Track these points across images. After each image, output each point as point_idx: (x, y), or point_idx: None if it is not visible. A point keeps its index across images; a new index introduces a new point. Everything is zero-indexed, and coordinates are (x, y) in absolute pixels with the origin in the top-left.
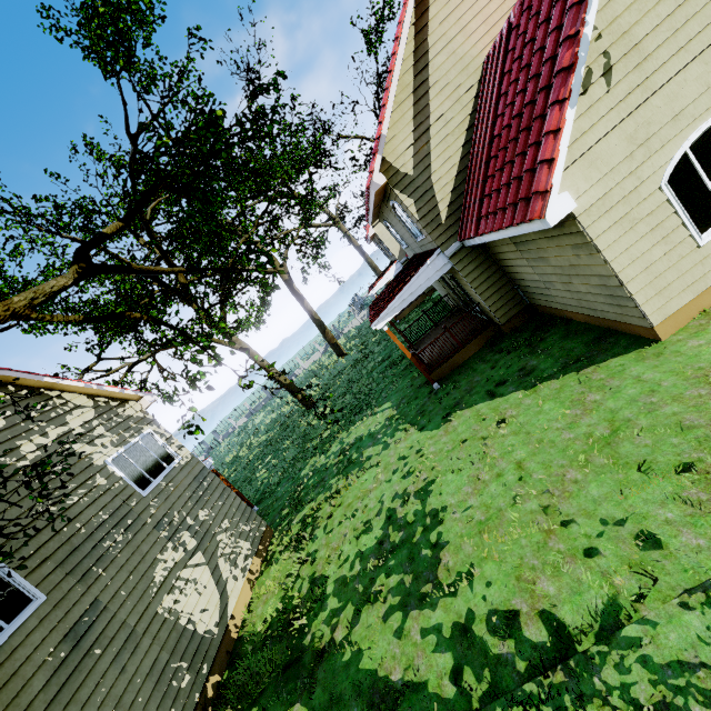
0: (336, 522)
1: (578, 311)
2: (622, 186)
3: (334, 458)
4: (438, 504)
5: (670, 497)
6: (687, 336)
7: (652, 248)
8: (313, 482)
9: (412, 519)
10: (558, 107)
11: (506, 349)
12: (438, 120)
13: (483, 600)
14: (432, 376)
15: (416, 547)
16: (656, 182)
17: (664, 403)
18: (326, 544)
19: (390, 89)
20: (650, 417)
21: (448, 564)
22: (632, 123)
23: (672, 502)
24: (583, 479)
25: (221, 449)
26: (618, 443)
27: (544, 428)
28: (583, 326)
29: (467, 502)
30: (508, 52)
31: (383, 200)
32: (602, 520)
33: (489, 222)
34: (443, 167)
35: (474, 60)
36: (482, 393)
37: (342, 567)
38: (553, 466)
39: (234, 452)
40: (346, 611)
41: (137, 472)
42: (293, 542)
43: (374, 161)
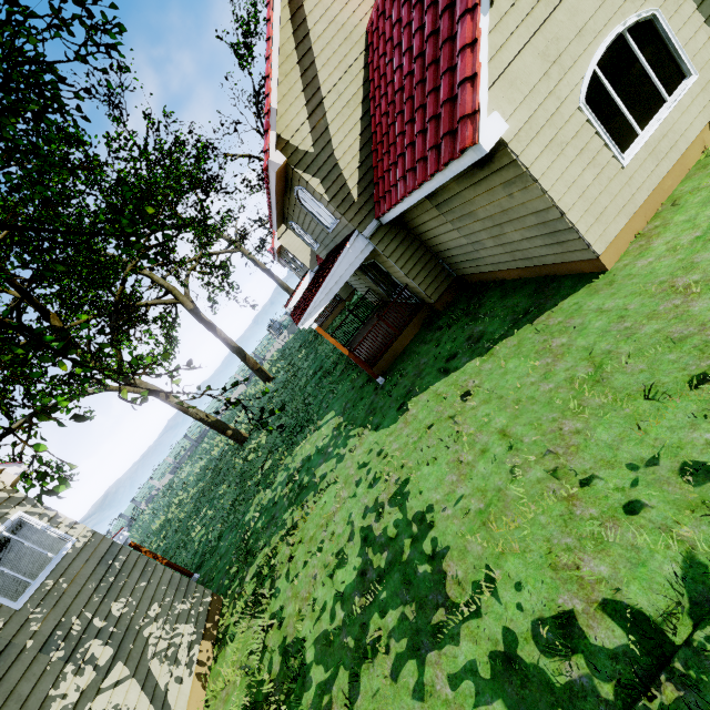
0: (299, 564)
1: (511, 267)
2: (545, 107)
3: (282, 488)
4: (421, 506)
5: (698, 415)
6: (632, 259)
7: (583, 172)
8: (262, 524)
9: (394, 532)
10: (469, 16)
11: (445, 325)
12: (330, 92)
13: (519, 610)
14: (374, 370)
15: (408, 565)
16: (574, 102)
17: (641, 324)
18: (292, 596)
19: (272, 57)
20: (631, 342)
21: (457, 576)
22: (542, 39)
23: (704, 421)
24: (585, 426)
25: (145, 517)
26: (608, 378)
27: (517, 387)
28: (519, 281)
29: (455, 493)
30: (393, 3)
31: (285, 192)
32: (629, 465)
33: (409, 180)
34: (345, 142)
35: (356, 29)
36: (434, 373)
37: (320, 620)
38: (544, 422)
39: (162, 516)
40: (338, 681)
41: (2, 578)
42: (250, 606)
43: (268, 138)
